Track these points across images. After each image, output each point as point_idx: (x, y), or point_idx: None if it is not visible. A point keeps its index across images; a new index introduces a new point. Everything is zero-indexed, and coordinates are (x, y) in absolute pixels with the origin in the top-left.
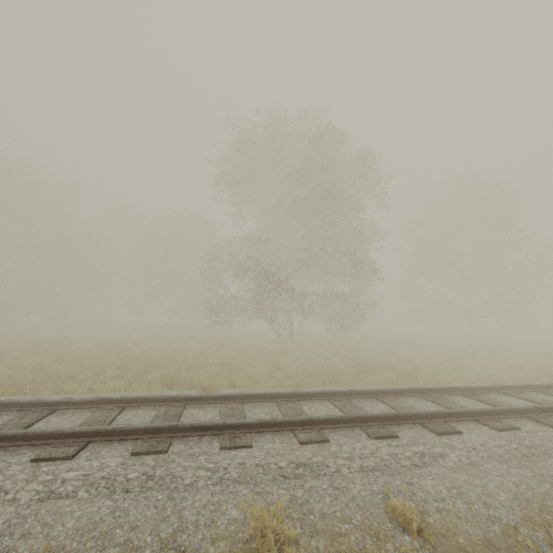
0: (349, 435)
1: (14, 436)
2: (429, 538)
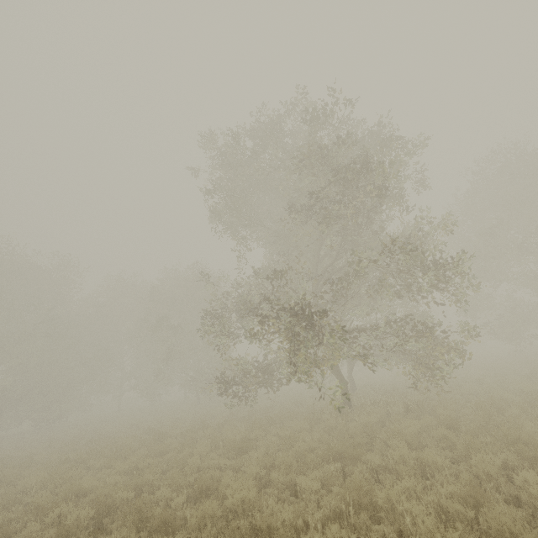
0: None
1: None
2: None
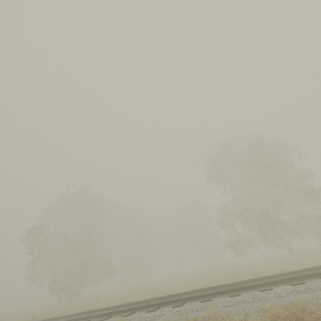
0: None
1: (243, 287)
2: None
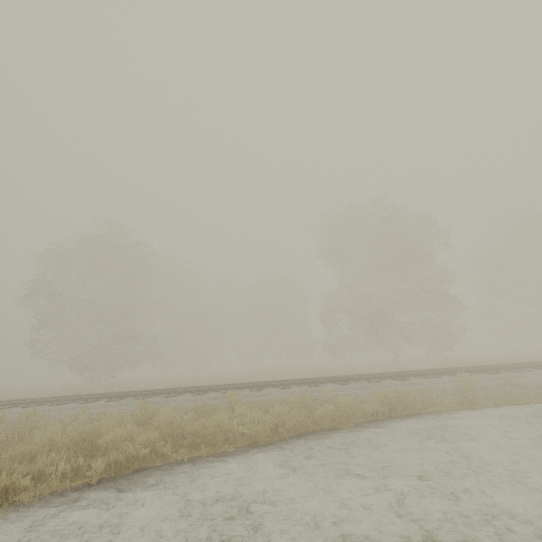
0: (479, 375)
1: (353, 379)
2: (517, 384)
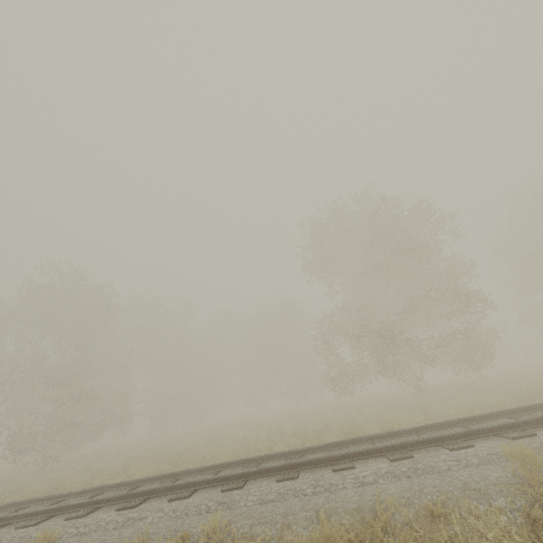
0: None
1: (307, 463)
2: None
